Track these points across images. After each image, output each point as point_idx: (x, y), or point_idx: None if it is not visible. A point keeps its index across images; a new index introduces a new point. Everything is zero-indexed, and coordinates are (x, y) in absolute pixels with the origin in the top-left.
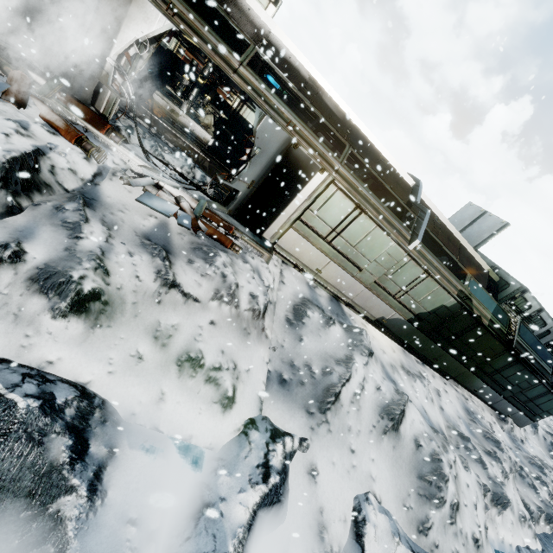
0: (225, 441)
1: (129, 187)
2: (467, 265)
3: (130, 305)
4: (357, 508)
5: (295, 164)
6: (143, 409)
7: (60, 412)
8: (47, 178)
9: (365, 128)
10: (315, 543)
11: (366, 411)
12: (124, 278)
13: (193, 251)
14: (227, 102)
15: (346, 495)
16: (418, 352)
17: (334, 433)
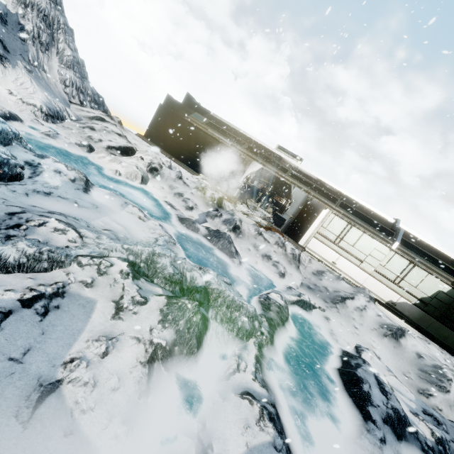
0: (281, 286)
1: (243, 215)
2: None
3: (247, 236)
4: (358, 346)
5: (311, 207)
6: (250, 263)
7: (233, 243)
8: (223, 206)
9: (352, 196)
10: (327, 334)
11: (368, 320)
12: (245, 228)
13: (267, 232)
14: (279, 202)
15: (350, 339)
16: (440, 341)
17: (342, 314)
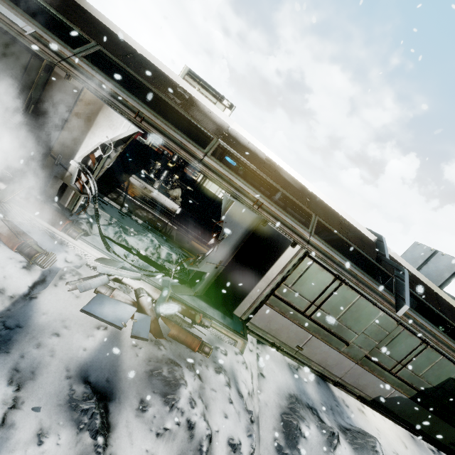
0: None
1: (77, 291)
2: (451, 316)
3: None
4: None
5: (264, 240)
6: None
7: None
8: None
9: (322, 194)
10: None
11: None
12: None
13: (149, 377)
14: (192, 177)
15: None
16: (429, 436)
17: None
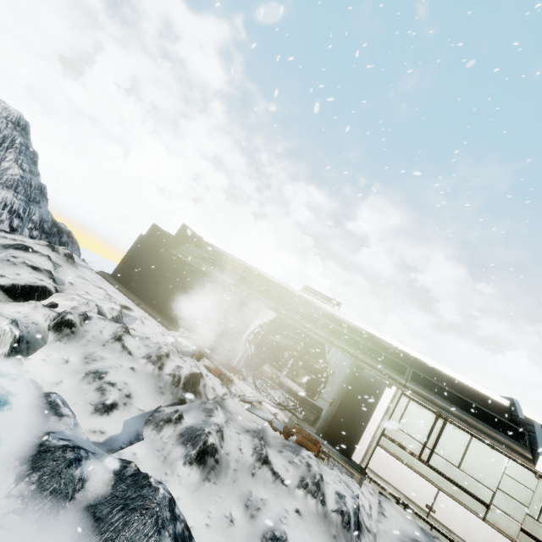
0: None
1: (242, 404)
2: None
3: (232, 470)
4: None
5: (364, 383)
6: None
7: (175, 519)
8: (201, 389)
9: (426, 358)
10: None
11: None
12: (232, 448)
13: (284, 446)
14: (315, 366)
15: None
16: None
17: None
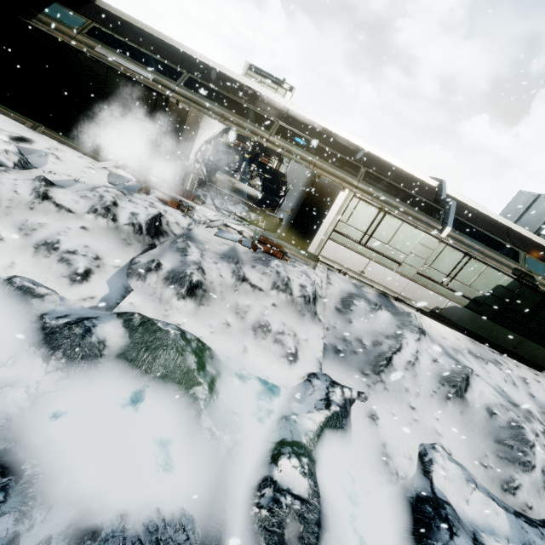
0: (294, 384)
1: (209, 229)
2: (522, 246)
3: (219, 293)
4: (422, 452)
5: (321, 190)
6: (234, 356)
7: (189, 342)
8: (166, 228)
9: (378, 151)
10: (380, 465)
11: (424, 379)
12: (214, 277)
13: (255, 261)
14: (268, 165)
15: (410, 441)
16: (490, 342)
17: (391, 391)
